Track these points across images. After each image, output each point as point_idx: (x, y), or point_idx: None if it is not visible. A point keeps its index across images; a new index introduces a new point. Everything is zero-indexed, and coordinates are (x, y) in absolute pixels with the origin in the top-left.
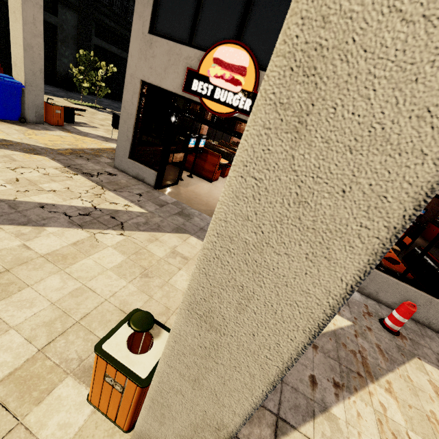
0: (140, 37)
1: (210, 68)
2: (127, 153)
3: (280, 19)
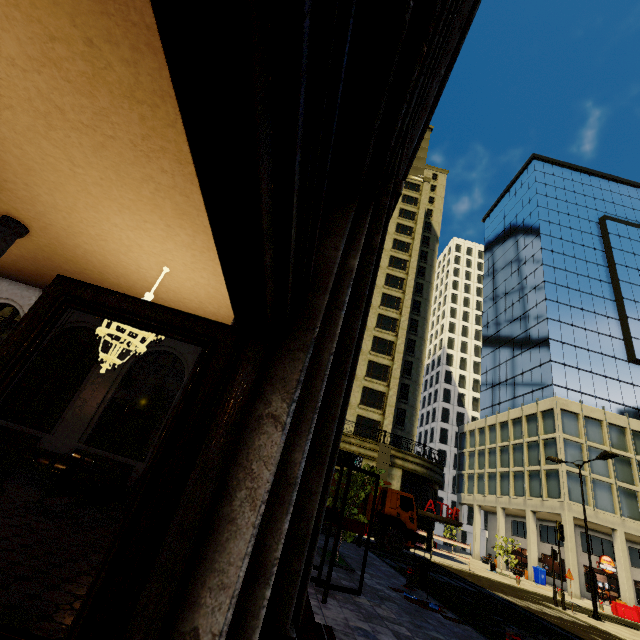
0: (580, 552)
1: (603, 561)
2: (585, 589)
3: (609, 549)
